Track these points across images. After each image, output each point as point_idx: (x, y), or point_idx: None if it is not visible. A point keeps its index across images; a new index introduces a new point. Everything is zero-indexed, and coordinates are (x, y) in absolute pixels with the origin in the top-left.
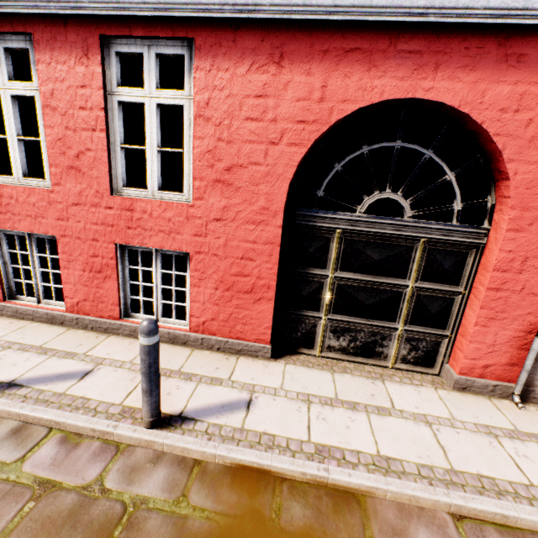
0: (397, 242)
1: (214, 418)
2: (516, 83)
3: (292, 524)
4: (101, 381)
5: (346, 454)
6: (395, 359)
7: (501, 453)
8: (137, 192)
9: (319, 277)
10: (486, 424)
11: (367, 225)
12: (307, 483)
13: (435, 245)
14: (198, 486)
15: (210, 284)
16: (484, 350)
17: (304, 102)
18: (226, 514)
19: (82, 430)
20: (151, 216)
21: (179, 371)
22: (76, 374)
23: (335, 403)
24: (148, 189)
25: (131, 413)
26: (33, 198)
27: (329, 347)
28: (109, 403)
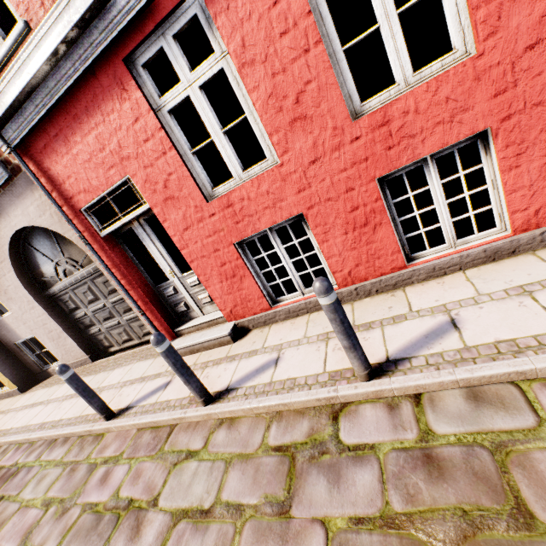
0: None
1: None
2: None
3: None
4: (485, 322)
5: None
6: None
7: None
8: (382, 97)
9: None
10: None
11: None
12: None
13: None
14: None
15: (536, 153)
16: None
17: None
18: None
19: None
20: (417, 113)
21: None
22: (442, 328)
23: None
24: (397, 82)
25: None
26: (263, 187)
27: None
28: None
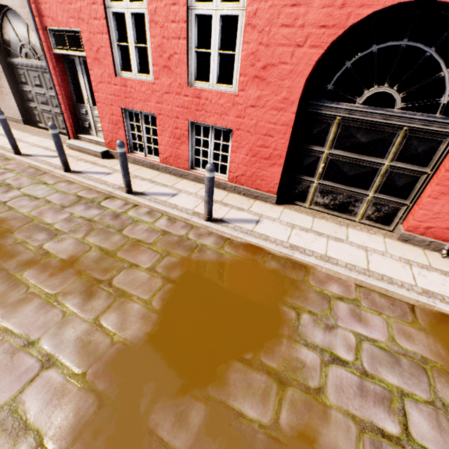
0: (383, 129)
1: (238, 224)
2: None
3: (269, 267)
4: (182, 199)
5: (306, 251)
6: (362, 216)
7: (407, 271)
8: (203, 85)
9: (317, 153)
10: (408, 259)
11: (361, 114)
12: (281, 257)
13: (415, 133)
14: (228, 246)
15: (243, 152)
16: (430, 216)
17: (328, 9)
18: (240, 257)
19: (176, 217)
20: (211, 102)
21: (221, 202)
22: (170, 194)
23: (309, 231)
24: (210, 83)
25: (197, 214)
26: (143, 88)
27: (316, 203)
28: (187, 209)
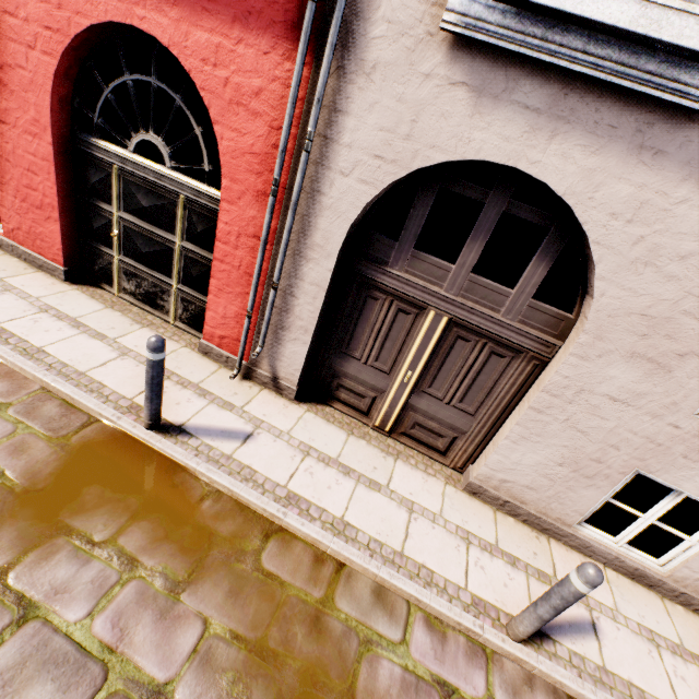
0: (164, 193)
1: None
2: (212, 32)
3: None
4: None
5: (14, 338)
6: (175, 316)
7: None
8: None
9: (108, 213)
10: (177, 373)
11: (134, 167)
12: None
13: (194, 206)
14: None
15: (11, 191)
16: (219, 320)
17: (48, 6)
18: None
19: None
20: None
21: None
22: None
23: (68, 319)
24: None
25: None
26: None
27: (125, 289)
28: None
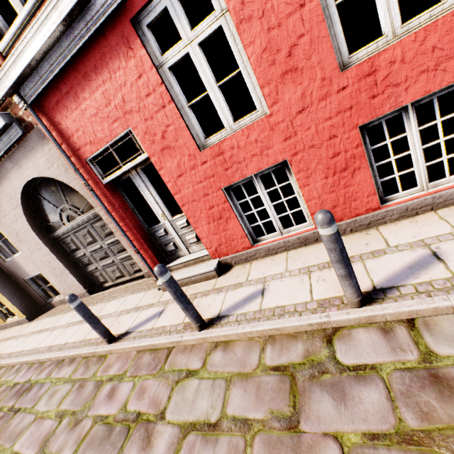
0: None
1: None
2: None
3: None
4: None
5: None
6: None
7: None
8: (370, 49)
9: None
10: None
11: None
12: None
13: None
14: None
15: None
16: None
17: None
18: None
19: None
20: (403, 62)
21: None
22: (425, 260)
23: None
24: (385, 33)
25: None
26: (252, 136)
27: None
28: None
